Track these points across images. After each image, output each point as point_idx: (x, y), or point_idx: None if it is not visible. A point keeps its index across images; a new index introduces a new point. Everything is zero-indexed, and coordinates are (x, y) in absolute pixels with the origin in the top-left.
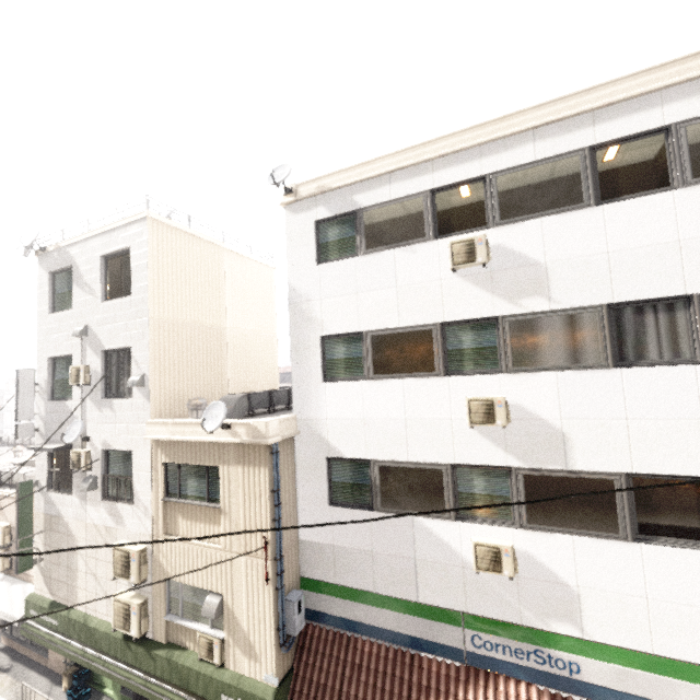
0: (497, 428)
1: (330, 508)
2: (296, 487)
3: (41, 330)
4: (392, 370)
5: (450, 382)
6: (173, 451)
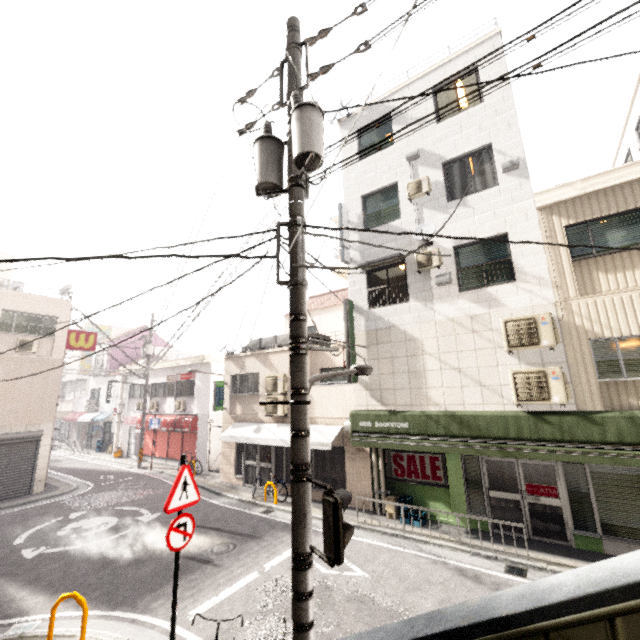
0: None
1: None
2: None
3: (348, 178)
4: None
5: None
6: (581, 209)
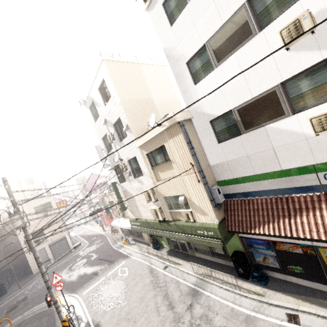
0: (308, 38)
1: (219, 144)
2: (201, 143)
3: (95, 130)
4: (226, 52)
5: (264, 33)
6: (147, 148)
